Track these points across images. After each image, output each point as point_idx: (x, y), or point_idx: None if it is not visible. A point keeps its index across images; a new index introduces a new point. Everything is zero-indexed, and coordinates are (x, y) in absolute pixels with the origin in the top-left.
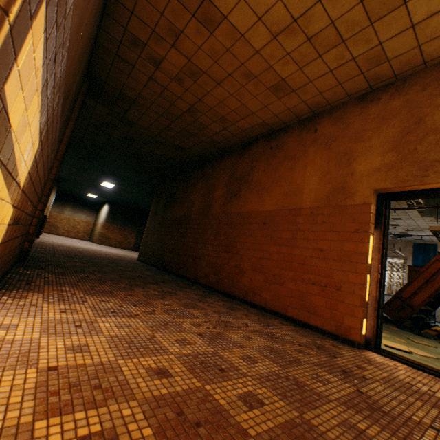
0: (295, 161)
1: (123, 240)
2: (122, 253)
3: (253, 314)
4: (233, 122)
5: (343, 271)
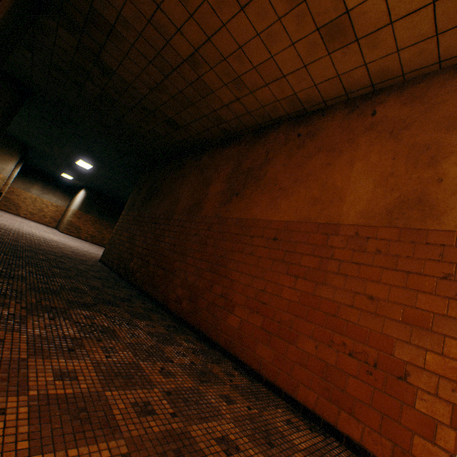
0: (335, 154)
1: (96, 234)
2: (87, 249)
3: (239, 393)
4: (251, 88)
5: (414, 346)
